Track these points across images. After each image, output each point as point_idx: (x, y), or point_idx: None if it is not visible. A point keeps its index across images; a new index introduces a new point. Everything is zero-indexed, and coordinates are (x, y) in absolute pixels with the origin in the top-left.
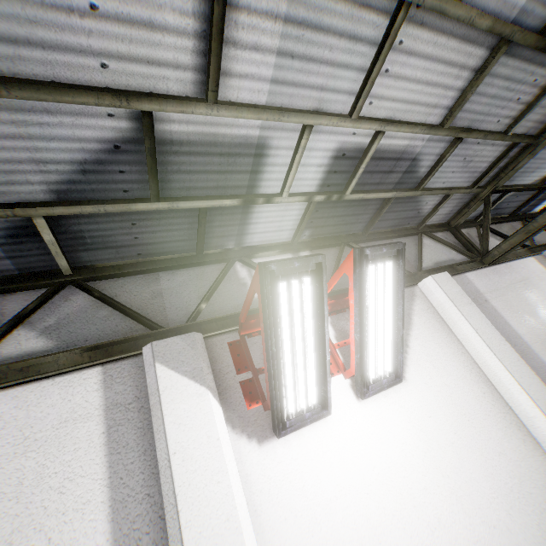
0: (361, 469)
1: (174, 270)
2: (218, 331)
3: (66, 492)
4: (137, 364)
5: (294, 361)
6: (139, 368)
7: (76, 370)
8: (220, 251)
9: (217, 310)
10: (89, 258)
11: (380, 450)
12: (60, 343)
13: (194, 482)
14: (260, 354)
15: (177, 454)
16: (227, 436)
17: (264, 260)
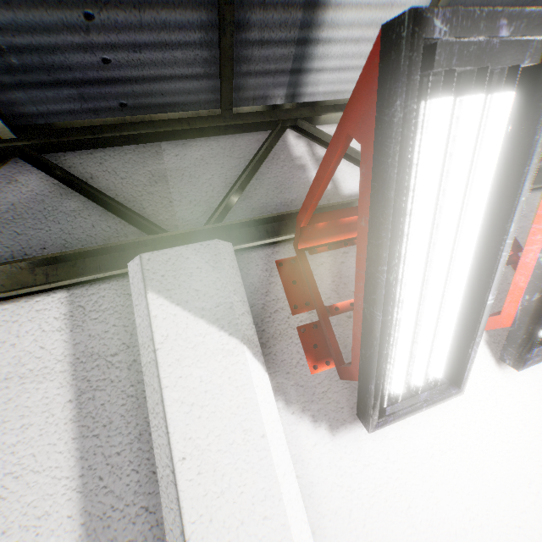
0: (506, 484)
1: (185, 139)
2: (260, 241)
3: (8, 497)
4: (125, 290)
5: (420, 304)
6: (128, 298)
7: (24, 296)
8: (261, 109)
9: (258, 207)
10: (36, 108)
11: (539, 452)
12: (3, 250)
13: (219, 515)
14: (331, 282)
15: (188, 461)
16: (278, 426)
17: (333, 129)
